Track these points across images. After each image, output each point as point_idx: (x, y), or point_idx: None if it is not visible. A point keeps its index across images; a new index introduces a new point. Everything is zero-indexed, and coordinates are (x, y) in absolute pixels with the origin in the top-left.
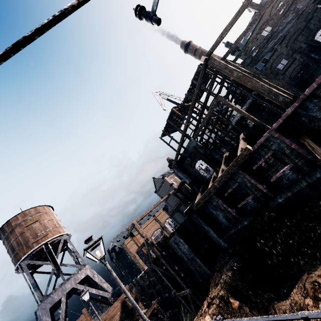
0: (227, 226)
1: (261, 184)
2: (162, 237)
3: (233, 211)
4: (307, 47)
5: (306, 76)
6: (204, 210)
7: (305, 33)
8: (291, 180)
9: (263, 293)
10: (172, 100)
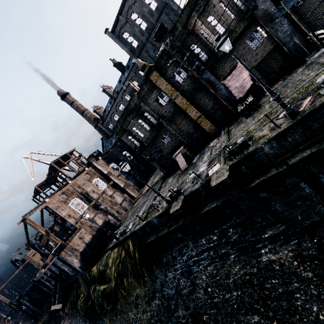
0: (52, 287)
1: (53, 280)
2: (18, 297)
3: (51, 284)
4: None
5: None
6: (41, 280)
7: None
8: None
9: (55, 321)
10: (45, 162)
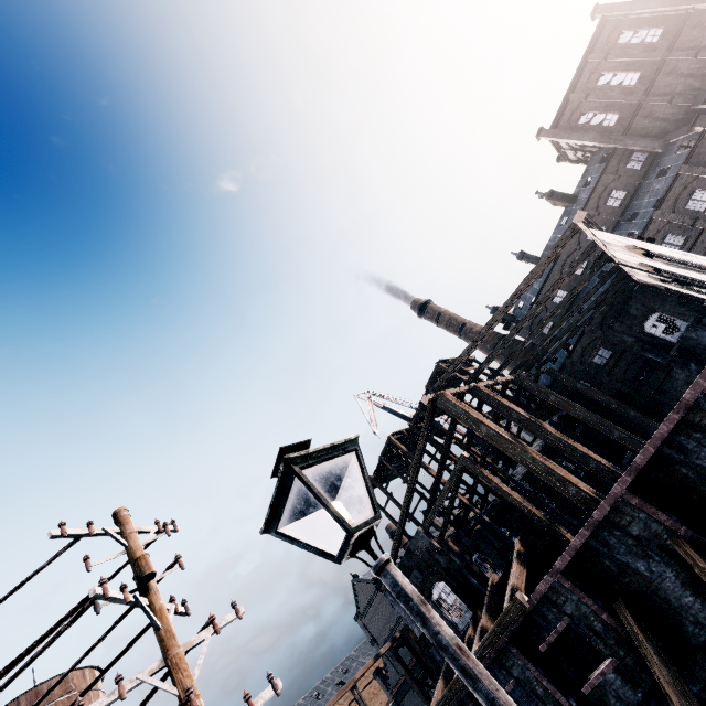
0: None
1: (565, 694)
2: None
3: None
4: (635, 342)
5: (649, 391)
6: None
7: (625, 321)
8: (625, 700)
9: None
10: (394, 410)
